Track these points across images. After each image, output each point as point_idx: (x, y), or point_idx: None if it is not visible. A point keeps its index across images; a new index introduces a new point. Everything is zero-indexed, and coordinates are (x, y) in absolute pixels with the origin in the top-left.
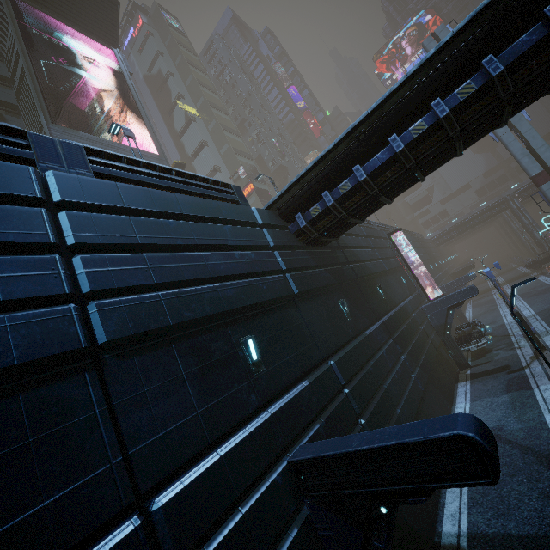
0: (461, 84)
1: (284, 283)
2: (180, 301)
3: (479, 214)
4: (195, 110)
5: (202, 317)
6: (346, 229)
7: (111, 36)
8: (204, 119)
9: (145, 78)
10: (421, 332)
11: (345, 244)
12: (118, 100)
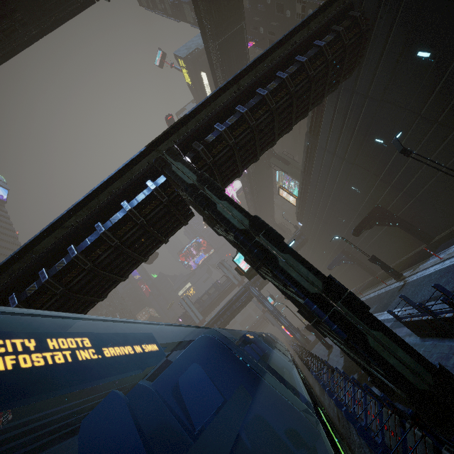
0: None
1: None
2: None
3: None
4: None
5: None
6: None
7: None
8: None
9: None
10: None
11: None
12: None
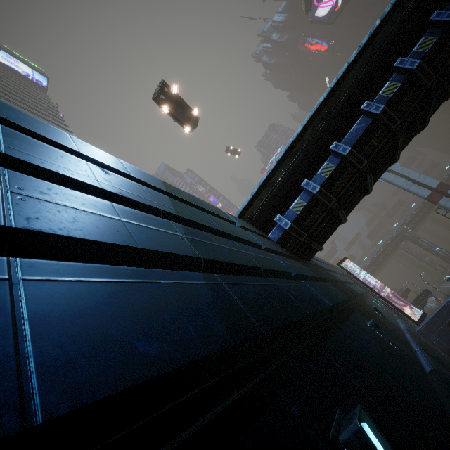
0: (411, 50)
1: (308, 290)
2: (117, 295)
3: (386, 247)
4: None
5: (208, 358)
6: (331, 230)
7: None
8: None
9: None
10: (449, 360)
11: (319, 265)
12: None
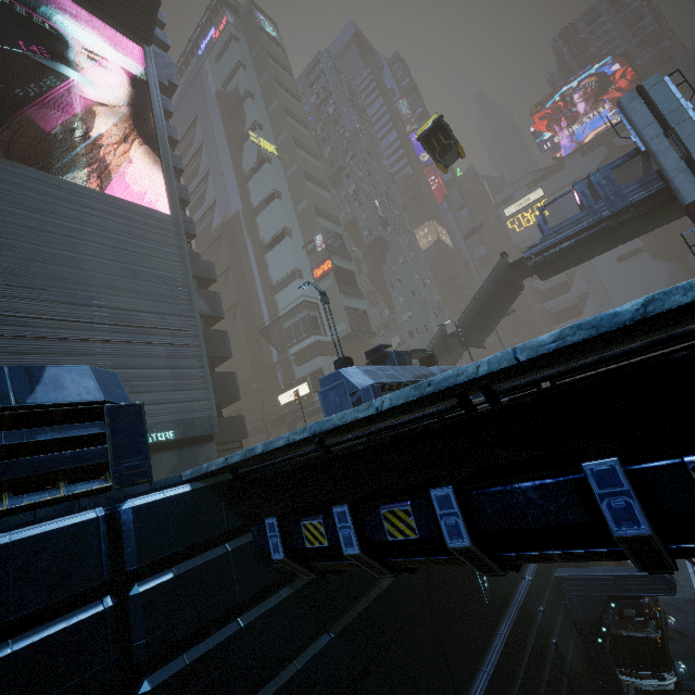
0: None
1: None
2: None
3: None
4: (274, 147)
5: None
6: None
7: (143, 27)
8: (283, 160)
9: (218, 95)
10: (551, 662)
11: None
12: (139, 121)
